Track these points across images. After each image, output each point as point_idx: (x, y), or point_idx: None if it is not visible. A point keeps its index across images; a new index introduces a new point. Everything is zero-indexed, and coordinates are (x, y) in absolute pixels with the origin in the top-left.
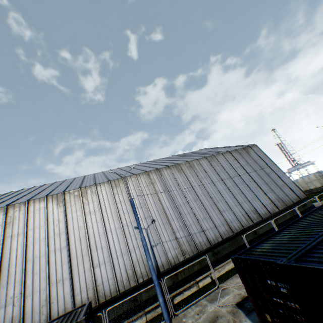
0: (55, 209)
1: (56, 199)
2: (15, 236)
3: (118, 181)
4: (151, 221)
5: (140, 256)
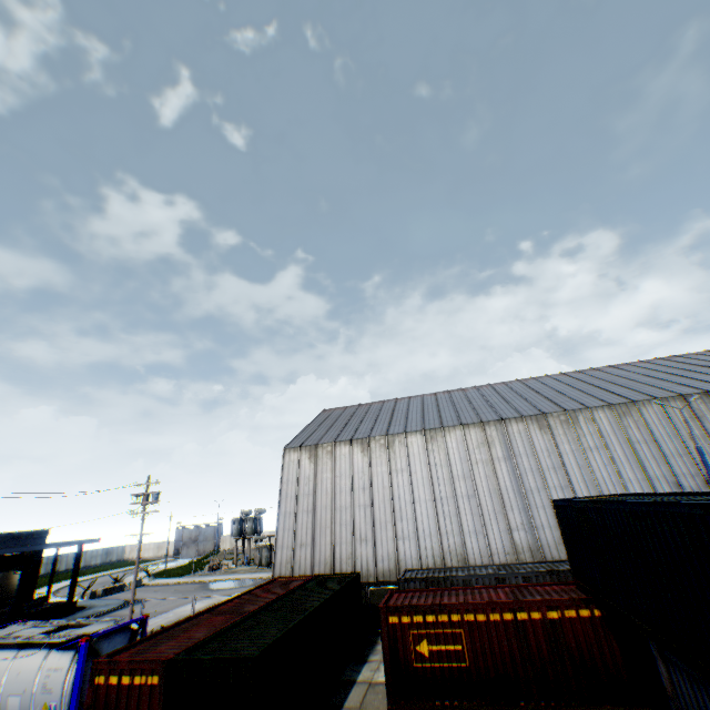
0: (539, 435)
1: (537, 422)
2: (502, 459)
3: (626, 407)
4: (702, 482)
5: None
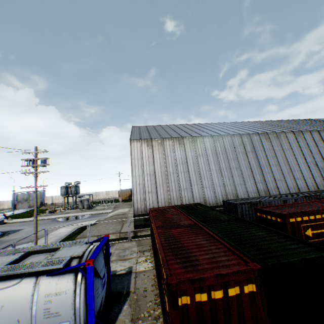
0: (265, 142)
1: (264, 136)
2: (250, 152)
3: (298, 133)
4: (323, 164)
5: (319, 181)
